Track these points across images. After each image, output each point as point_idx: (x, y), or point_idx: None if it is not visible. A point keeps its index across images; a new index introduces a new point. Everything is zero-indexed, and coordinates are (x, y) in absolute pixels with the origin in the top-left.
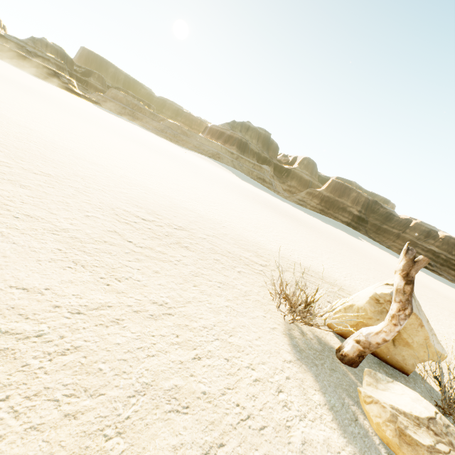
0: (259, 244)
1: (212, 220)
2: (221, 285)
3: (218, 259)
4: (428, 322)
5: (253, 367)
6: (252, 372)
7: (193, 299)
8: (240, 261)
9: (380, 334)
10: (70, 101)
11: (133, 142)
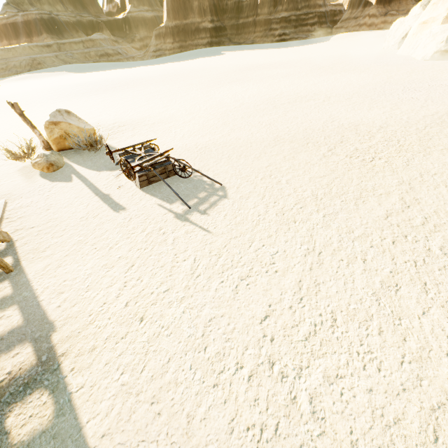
0: None
1: None
2: None
3: None
4: (81, 120)
5: None
6: None
7: None
8: None
9: (40, 141)
10: None
11: None
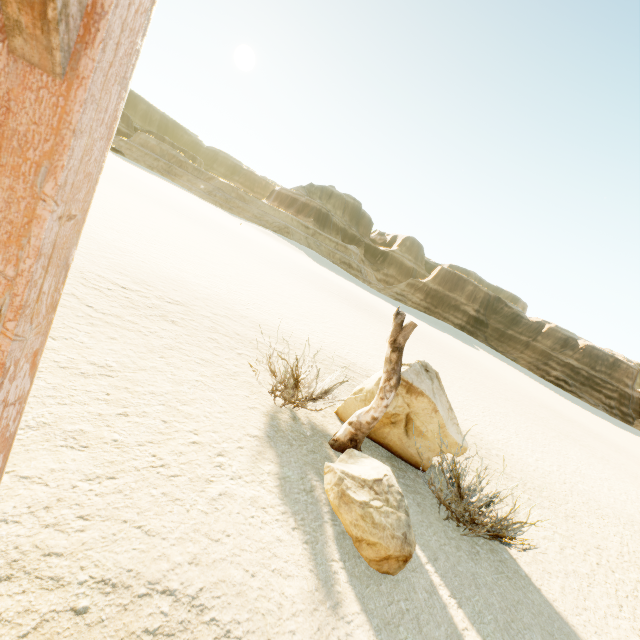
0: (294, 332)
1: (233, 301)
2: (202, 362)
3: (215, 339)
4: (451, 410)
5: (197, 433)
6: (194, 436)
7: (151, 368)
8: (249, 345)
9: (370, 411)
10: None
11: (156, 204)
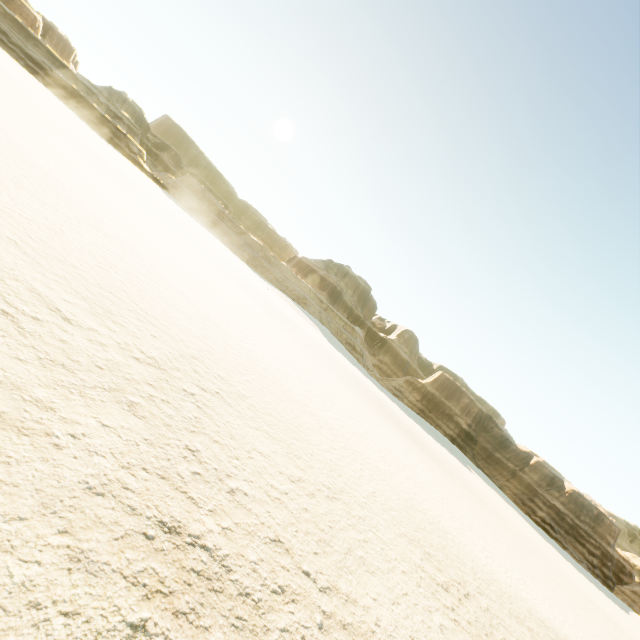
0: (496, 579)
1: (438, 527)
2: None
3: None
4: None
5: None
6: None
7: None
8: None
9: None
10: (150, 191)
11: (245, 291)
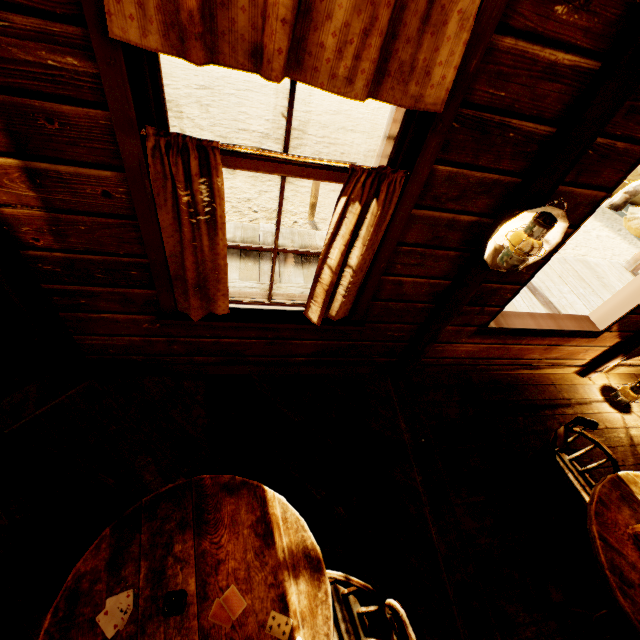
0: None
1: None
2: None
3: None
4: None
5: None
6: None
7: None
8: None
9: None
10: None
11: None
